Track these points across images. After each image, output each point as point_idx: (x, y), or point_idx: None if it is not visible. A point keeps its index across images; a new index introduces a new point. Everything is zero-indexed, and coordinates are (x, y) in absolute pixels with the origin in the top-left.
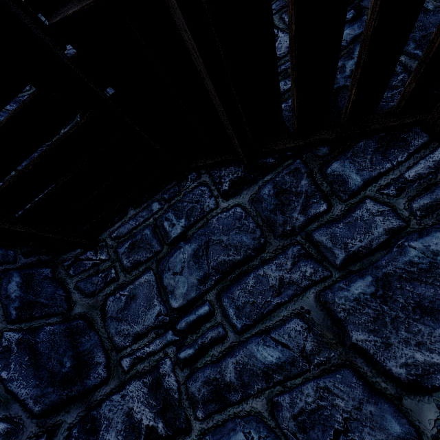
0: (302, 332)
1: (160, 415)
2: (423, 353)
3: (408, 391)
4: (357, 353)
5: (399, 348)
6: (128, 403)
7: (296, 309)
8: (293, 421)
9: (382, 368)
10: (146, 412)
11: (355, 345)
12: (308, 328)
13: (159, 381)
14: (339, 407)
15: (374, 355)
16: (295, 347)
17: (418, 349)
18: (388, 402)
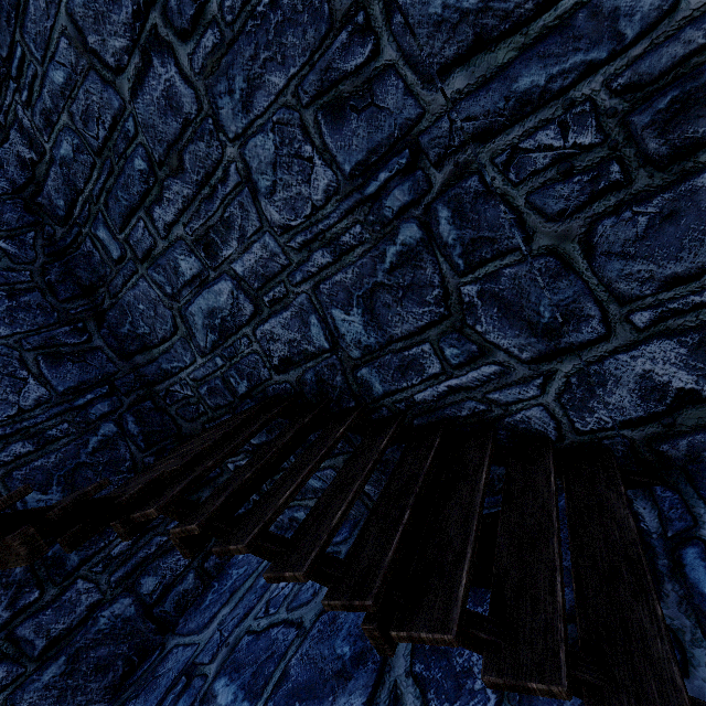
0: (68, 49)
1: (31, 149)
2: (118, 40)
3: (117, 75)
4: (93, 55)
5: (109, 41)
6: (16, 148)
7: (61, 29)
8: (81, 121)
9: (105, 63)
10: (25, 150)
11: (92, 49)
12: (70, 44)
13: (22, 125)
14: (95, 102)
15: (100, 53)
16: (69, 64)
17: (116, 38)
18: (112, 87)
